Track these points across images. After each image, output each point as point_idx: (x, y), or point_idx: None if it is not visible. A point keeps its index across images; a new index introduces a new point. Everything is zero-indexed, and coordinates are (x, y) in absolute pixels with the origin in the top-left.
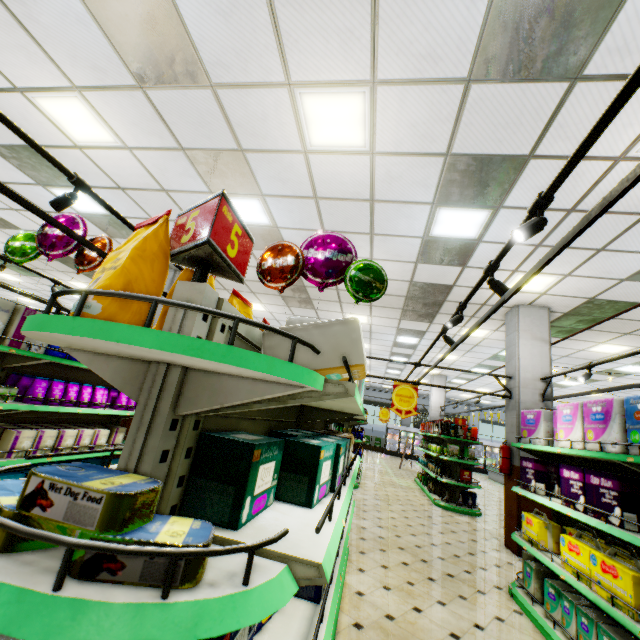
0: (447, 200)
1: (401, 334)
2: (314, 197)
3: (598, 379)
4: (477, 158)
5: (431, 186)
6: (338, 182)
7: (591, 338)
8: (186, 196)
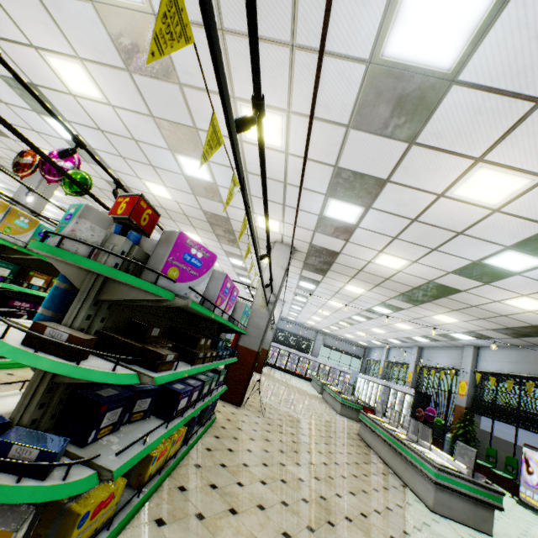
0: (176, 149)
1: (230, 256)
2: (100, 129)
3: (372, 317)
4: (170, 123)
5: (160, 137)
6: (106, 121)
7: (338, 278)
8: (20, 110)
